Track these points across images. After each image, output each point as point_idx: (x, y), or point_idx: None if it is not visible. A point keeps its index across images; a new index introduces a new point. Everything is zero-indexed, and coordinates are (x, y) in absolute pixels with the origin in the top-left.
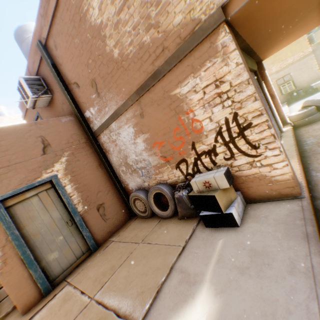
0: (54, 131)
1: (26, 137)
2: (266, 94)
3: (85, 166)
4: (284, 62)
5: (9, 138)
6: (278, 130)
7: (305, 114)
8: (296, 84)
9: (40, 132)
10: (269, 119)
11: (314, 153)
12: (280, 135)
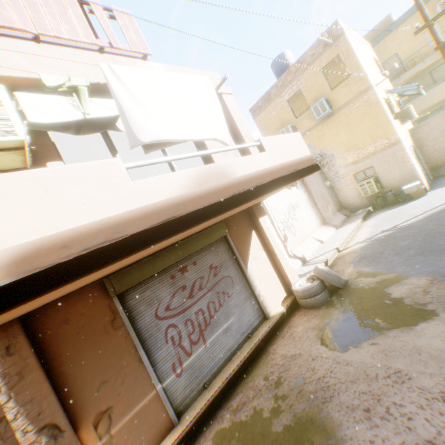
0: None
1: None
2: (242, 266)
3: None
4: (363, 150)
5: None
6: (260, 317)
7: (304, 294)
8: (384, 183)
9: None
10: (56, 435)
11: (223, 415)
12: (253, 331)
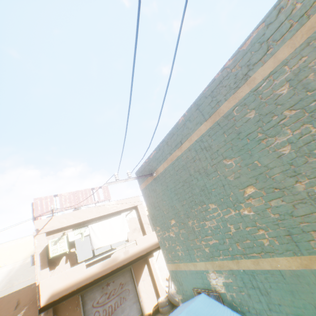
0: (26, 293)
1: (12, 300)
2: (135, 284)
3: (32, 314)
4: None
5: (5, 302)
6: (140, 313)
7: (160, 304)
8: None
9: (19, 296)
10: None
11: None
12: None
